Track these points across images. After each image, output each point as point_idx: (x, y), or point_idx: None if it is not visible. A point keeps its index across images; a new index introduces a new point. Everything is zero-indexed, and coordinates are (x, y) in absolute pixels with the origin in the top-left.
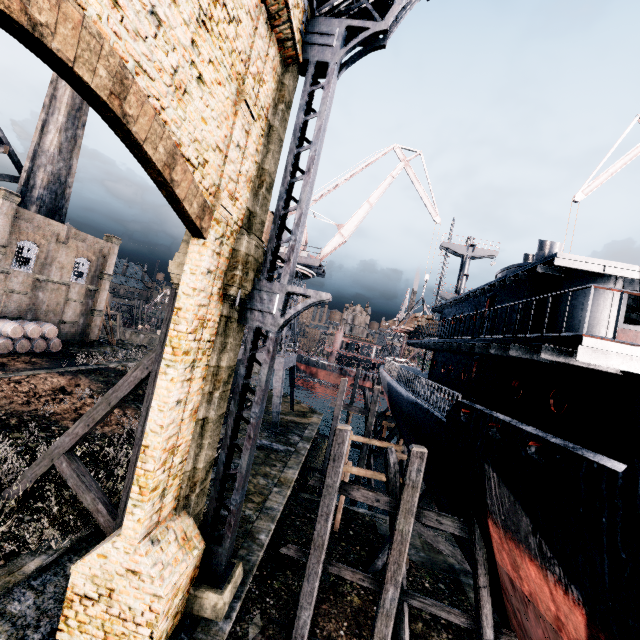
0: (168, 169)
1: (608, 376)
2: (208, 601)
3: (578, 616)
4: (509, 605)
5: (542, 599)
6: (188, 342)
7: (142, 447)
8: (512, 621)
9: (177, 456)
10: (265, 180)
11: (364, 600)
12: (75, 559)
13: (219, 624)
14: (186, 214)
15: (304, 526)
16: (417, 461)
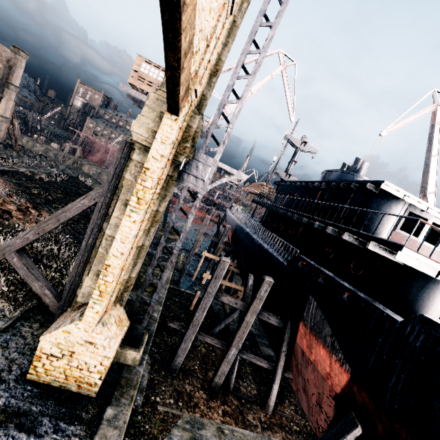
0: (184, 57)
1: (394, 263)
2: (130, 355)
3: (344, 376)
4: (295, 361)
5: (322, 364)
6: (149, 195)
7: (104, 265)
8: (293, 367)
9: (124, 271)
10: (219, 70)
11: (207, 349)
12: (26, 324)
13: (136, 368)
14: (176, 95)
15: (172, 305)
16: (266, 286)
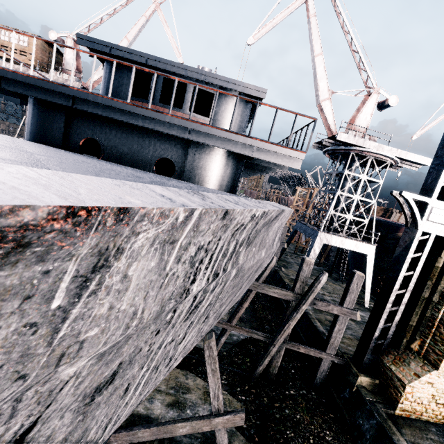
0: None
1: None
2: None
3: None
4: None
5: None
6: None
7: None
8: None
9: None
10: None
11: None
12: None
13: None
14: None
15: None
16: None
